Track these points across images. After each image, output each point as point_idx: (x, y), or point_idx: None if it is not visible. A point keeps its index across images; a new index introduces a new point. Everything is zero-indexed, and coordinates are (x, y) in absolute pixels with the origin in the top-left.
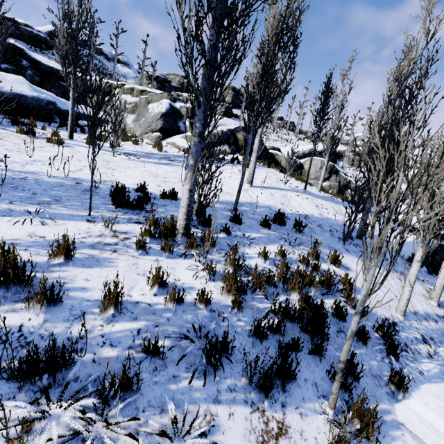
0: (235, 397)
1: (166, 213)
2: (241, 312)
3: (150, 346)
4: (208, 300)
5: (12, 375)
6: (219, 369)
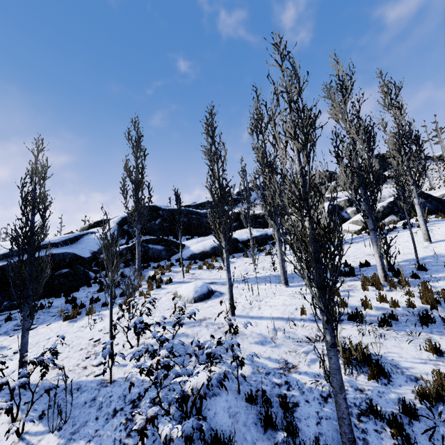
0: (442, 334)
1: (368, 274)
2: (437, 308)
3: (390, 315)
4: (413, 304)
5: (348, 318)
6: (429, 326)
